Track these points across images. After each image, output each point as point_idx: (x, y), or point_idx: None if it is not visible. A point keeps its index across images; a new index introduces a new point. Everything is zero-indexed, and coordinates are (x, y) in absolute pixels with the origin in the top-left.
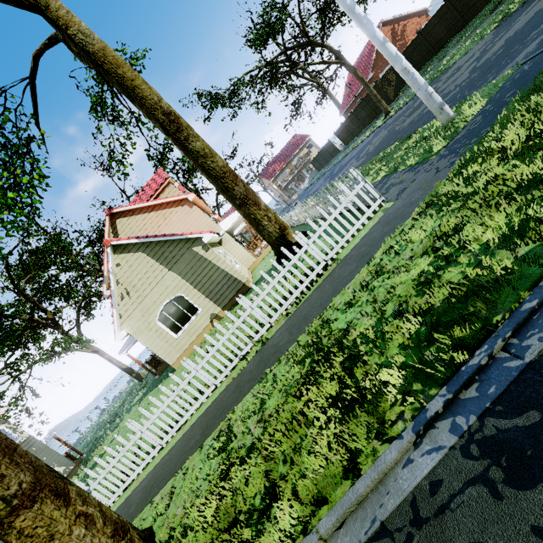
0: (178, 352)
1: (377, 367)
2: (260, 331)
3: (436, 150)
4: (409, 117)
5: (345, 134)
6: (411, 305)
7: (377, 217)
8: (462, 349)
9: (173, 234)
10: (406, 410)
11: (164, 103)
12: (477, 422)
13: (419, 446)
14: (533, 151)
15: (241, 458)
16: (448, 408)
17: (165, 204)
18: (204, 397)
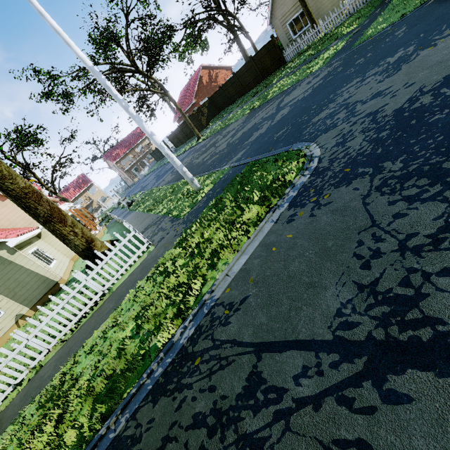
0: None
1: (68, 428)
2: (38, 357)
3: (183, 214)
4: (201, 156)
5: (175, 140)
6: (105, 369)
7: (143, 257)
8: (102, 419)
9: None
10: None
11: None
12: None
13: None
14: (194, 256)
15: None
16: None
17: None
18: None
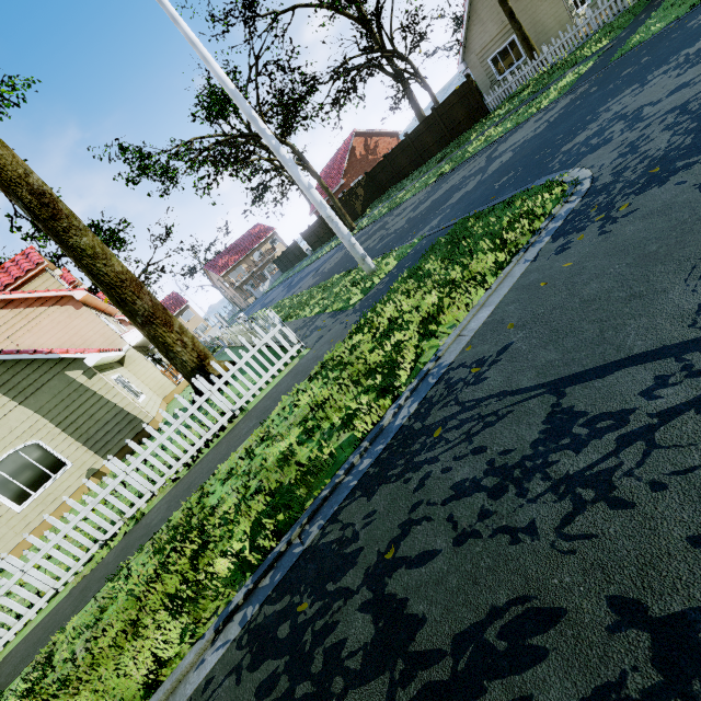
0: (19, 534)
1: (216, 557)
2: (137, 503)
3: (352, 302)
4: (361, 245)
5: (313, 238)
6: (266, 483)
7: (293, 364)
8: (276, 535)
9: (34, 351)
10: (222, 604)
11: (34, 179)
12: (258, 610)
13: (215, 643)
14: (389, 335)
15: (49, 699)
16: (248, 598)
17: (32, 301)
18: (32, 611)
